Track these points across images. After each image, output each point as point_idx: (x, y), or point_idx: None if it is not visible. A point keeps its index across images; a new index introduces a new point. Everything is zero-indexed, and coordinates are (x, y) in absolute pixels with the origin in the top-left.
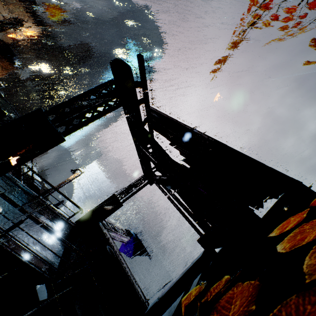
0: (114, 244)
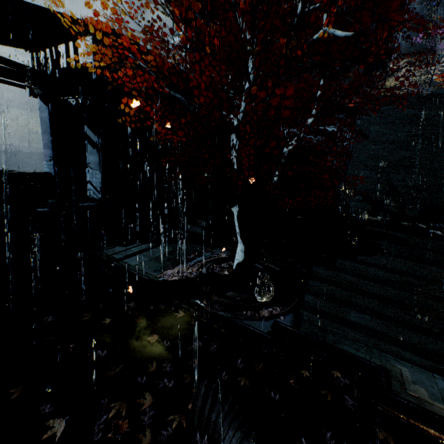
0: None
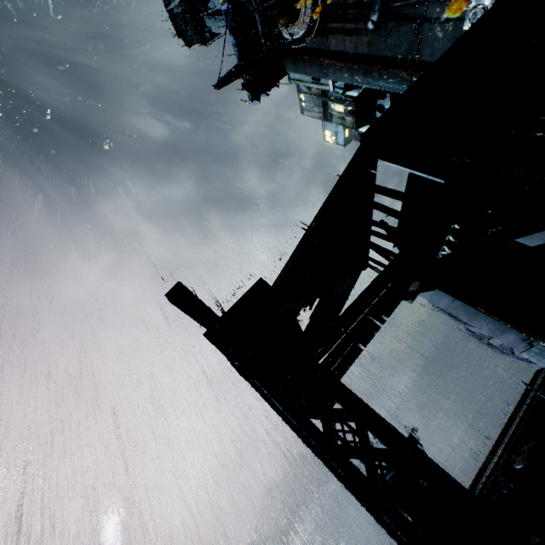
0: (486, 468)
